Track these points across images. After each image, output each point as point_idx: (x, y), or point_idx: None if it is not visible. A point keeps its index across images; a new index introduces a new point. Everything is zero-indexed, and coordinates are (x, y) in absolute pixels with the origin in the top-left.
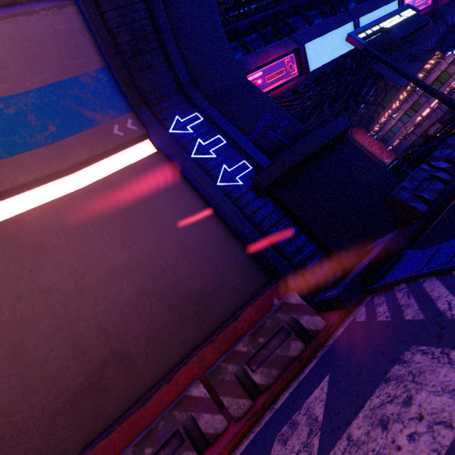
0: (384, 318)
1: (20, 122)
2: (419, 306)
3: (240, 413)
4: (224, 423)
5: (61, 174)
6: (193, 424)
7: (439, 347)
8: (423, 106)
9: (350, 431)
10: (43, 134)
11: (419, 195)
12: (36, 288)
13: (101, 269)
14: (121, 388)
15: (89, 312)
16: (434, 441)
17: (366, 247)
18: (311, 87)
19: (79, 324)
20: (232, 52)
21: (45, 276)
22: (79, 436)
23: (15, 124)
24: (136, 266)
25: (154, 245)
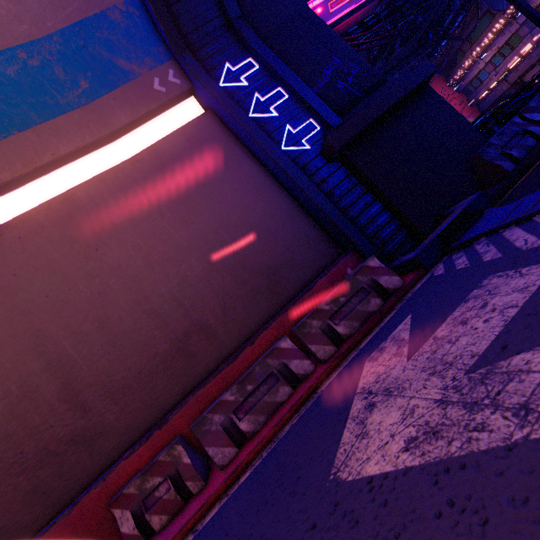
0: (463, 266)
1: (48, 77)
2: (498, 249)
3: (327, 357)
4: (312, 366)
5: (102, 143)
6: (285, 368)
7: (513, 269)
8: (523, 40)
9: (435, 335)
10: (74, 93)
11: (507, 153)
12: (106, 267)
13: (166, 246)
14: (207, 352)
15: (163, 288)
16: (503, 317)
17: (444, 213)
18: (383, 16)
19: (156, 299)
20: None
21: (112, 255)
22: (176, 390)
23: (42, 80)
24: (201, 242)
25: (218, 221)
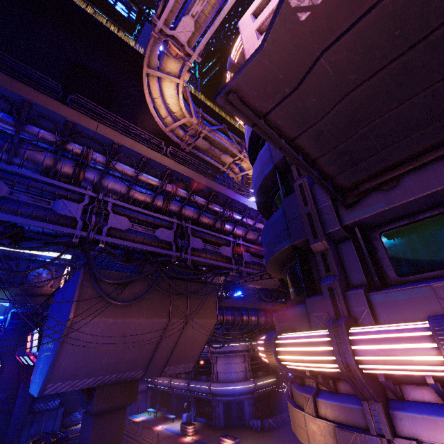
0: None
1: None
2: None
3: None
4: None
5: None
6: None
7: None
8: None
9: None
10: None
11: None
12: None
13: None
14: None
15: None
16: None
17: None
18: None
19: None
20: (4, 356)
21: None
22: None
23: None
24: None
25: None
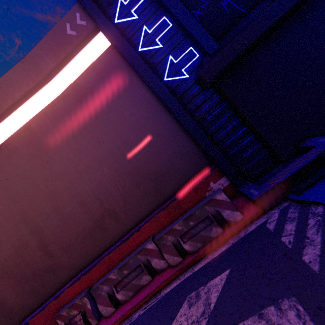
0: (286, 242)
1: None
2: (321, 252)
3: (175, 263)
4: (166, 264)
5: (42, 84)
6: (149, 262)
7: (313, 321)
8: None
9: None
10: (13, 50)
11: None
12: (54, 174)
13: (88, 159)
14: (114, 229)
15: (87, 187)
16: None
17: (305, 140)
18: None
19: (83, 194)
20: None
21: (56, 166)
22: (97, 249)
23: None
24: (110, 156)
25: (120, 139)
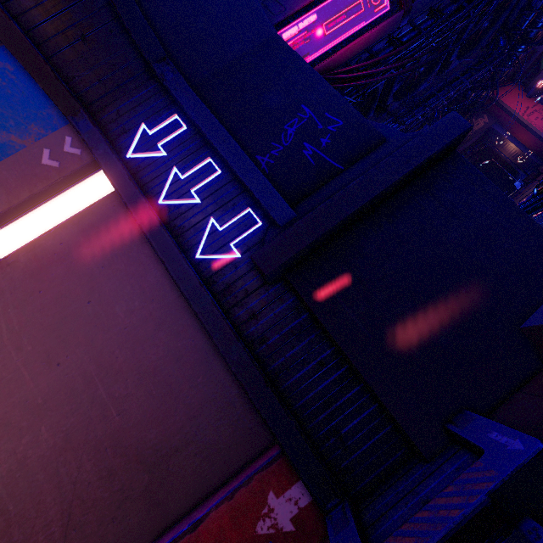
0: None
1: None
2: None
3: None
4: None
5: None
6: None
7: None
8: None
9: None
10: None
11: None
12: None
13: (11, 402)
14: None
15: None
16: None
17: (464, 417)
18: (424, 27)
19: None
20: None
21: None
22: None
23: None
24: (64, 397)
25: (95, 361)
